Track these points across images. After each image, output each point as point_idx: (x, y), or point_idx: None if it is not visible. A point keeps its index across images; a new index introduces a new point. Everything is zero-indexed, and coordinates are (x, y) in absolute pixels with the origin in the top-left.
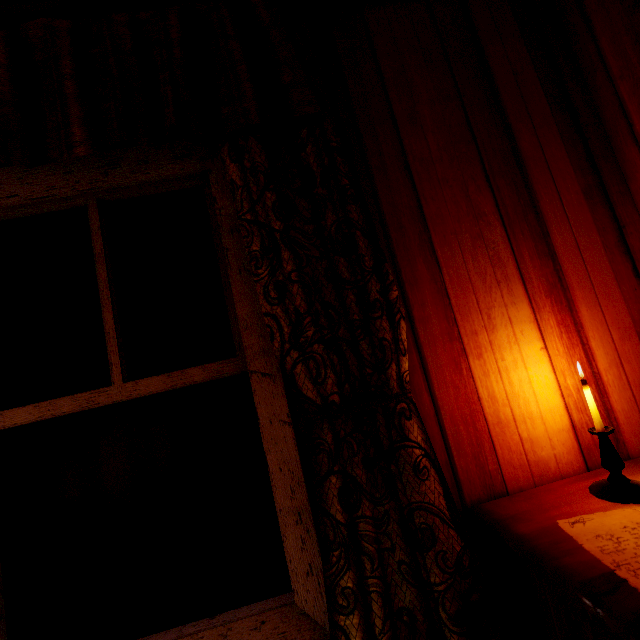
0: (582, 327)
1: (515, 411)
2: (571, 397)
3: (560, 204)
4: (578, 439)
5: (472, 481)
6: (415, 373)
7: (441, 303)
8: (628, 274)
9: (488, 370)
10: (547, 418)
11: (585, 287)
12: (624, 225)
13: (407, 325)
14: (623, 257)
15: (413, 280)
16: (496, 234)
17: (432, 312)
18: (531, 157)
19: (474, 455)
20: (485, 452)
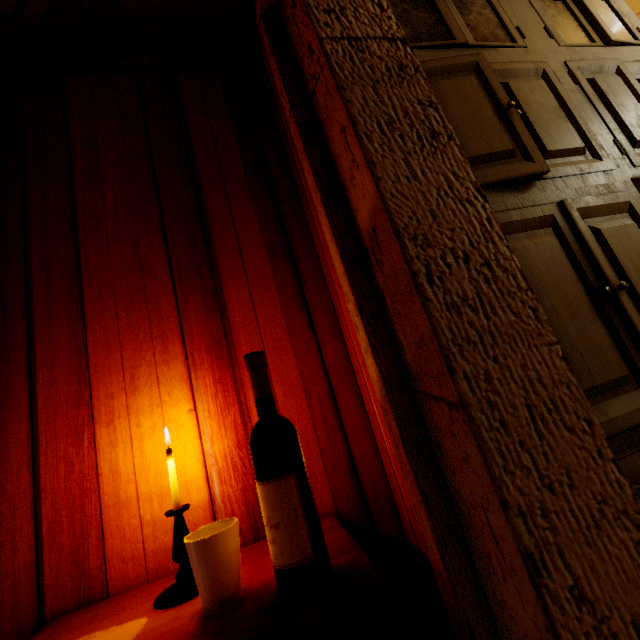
0: (243, 384)
1: (141, 487)
2: (216, 465)
3: (240, 259)
4: (216, 516)
5: (62, 585)
6: (19, 447)
7: (77, 363)
8: (303, 327)
9: (118, 439)
10: (181, 493)
11: (253, 342)
12: (305, 279)
13: (25, 390)
14: (300, 310)
15: (48, 338)
16: (162, 288)
17: (62, 373)
18: (217, 214)
19: (74, 549)
20: (90, 543)
